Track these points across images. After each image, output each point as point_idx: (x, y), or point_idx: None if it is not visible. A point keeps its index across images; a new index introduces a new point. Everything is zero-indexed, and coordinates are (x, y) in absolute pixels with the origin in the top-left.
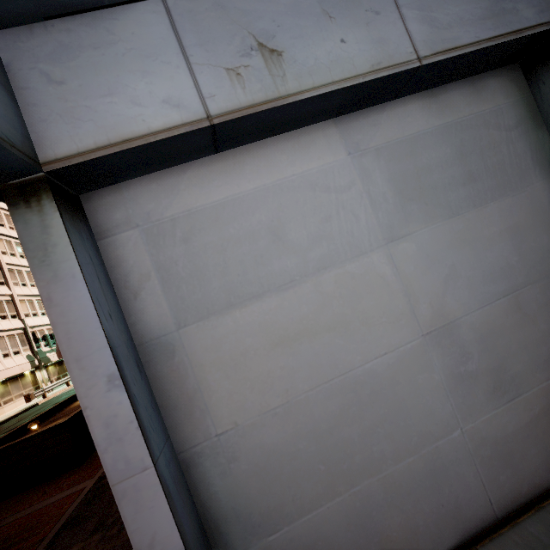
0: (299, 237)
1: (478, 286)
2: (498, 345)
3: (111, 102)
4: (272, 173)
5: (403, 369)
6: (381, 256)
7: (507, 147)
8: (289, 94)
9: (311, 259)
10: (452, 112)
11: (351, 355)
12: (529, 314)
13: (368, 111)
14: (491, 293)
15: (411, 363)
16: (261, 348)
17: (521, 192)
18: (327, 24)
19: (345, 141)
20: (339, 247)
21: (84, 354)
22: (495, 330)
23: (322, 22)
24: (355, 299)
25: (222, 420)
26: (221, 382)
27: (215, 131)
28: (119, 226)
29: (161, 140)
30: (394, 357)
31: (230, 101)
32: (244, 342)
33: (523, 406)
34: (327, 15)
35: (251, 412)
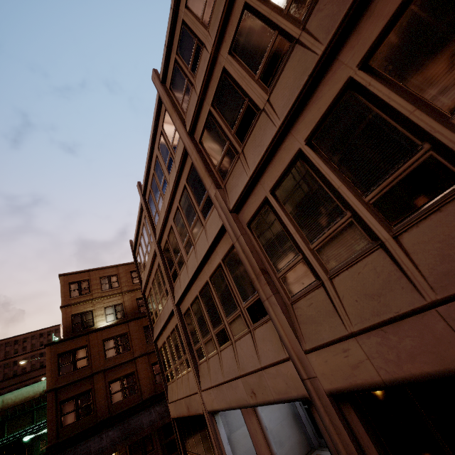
0: None
1: (275, 421)
2: (279, 435)
3: None
4: None
5: None
6: None
7: None
8: None
9: None
10: None
11: None
12: (284, 427)
13: None
14: (277, 423)
15: None
16: (242, 438)
17: None
18: None
19: None
20: None
21: (224, 439)
22: (278, 431)
23: None
24: None
25: (238, 454)
26: (237, 446)
27: None
28: (221, 414)
29: None
30: None
31: None
32: (240, 437)
33: (285, 449)
34: None
35: (242, 452)
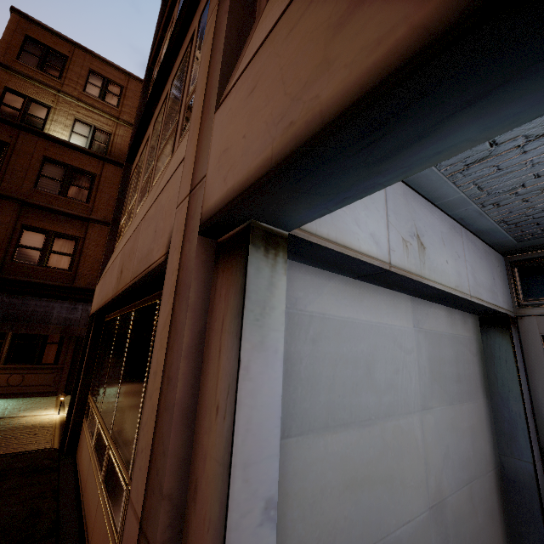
0: (380, 379)
1: (456, 470)
2: (462, 532)
3: (344, 211)
4: (377, 314)
5: (416, 542)
6: (418, 420)
7: (472, 366)
8: (425, 277)
9: (383, 403)
10: (455, 328)
11: (390, 516)
12: (475, 505)
13: (425, 302)
14: (461, 479)
15: (421, 536)
16: (336, 487)
17: (476, 402)
18: (443, 247)
19: (413, 315)
20: (399, 400)
21: (254, 458)
22: (461, 515)
23: (441, 244)
24: (400, 455)
25: None
26: (296, 524)
27: (382, 272)
28: None
29: (362, 260)
30: (413, 526)
31: (401, 261)
32: (326, 475)
33: None
34: (443, 242)
35: None
